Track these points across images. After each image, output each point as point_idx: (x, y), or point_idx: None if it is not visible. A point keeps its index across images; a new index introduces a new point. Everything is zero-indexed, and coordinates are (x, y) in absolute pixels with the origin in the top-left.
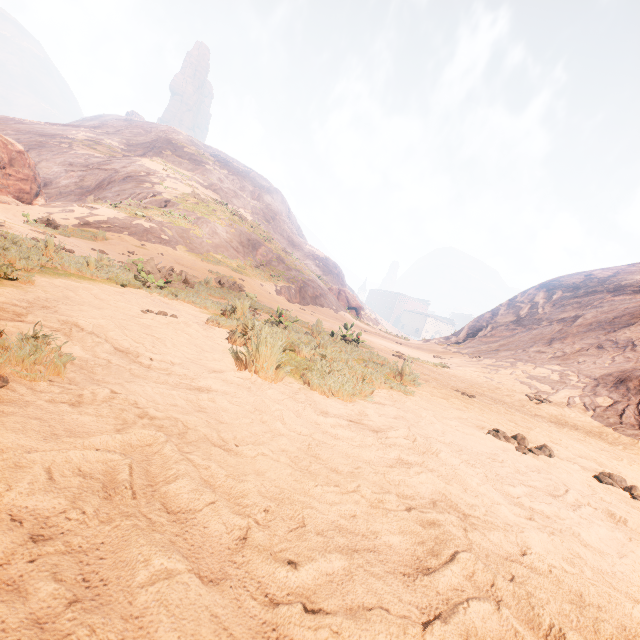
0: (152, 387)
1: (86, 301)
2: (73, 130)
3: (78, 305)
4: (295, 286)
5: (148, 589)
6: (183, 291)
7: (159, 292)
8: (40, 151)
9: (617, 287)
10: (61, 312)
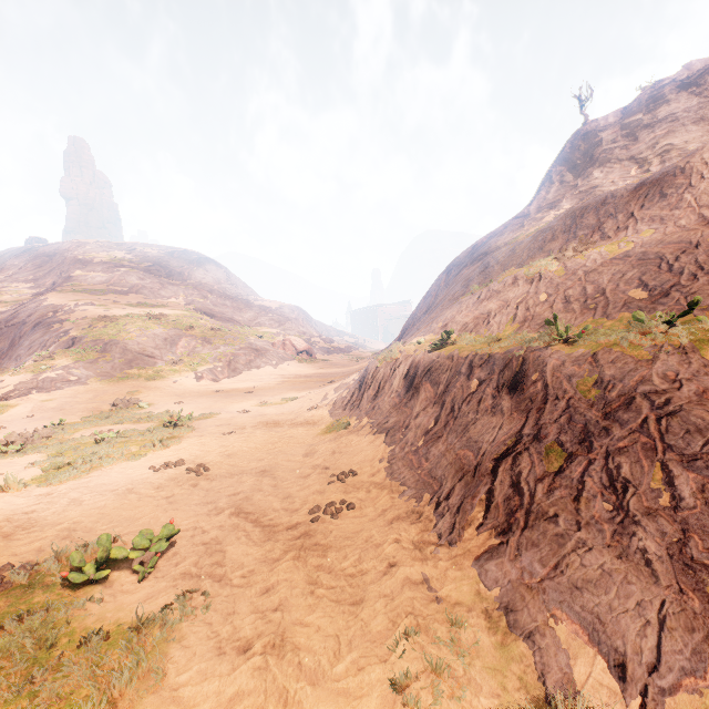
0: None
1: None
2: None
3: None
4: (223, 362)
5: None
6: (43, 442)
7: (14, 455)
8: None
9: (476, 257)
10: None
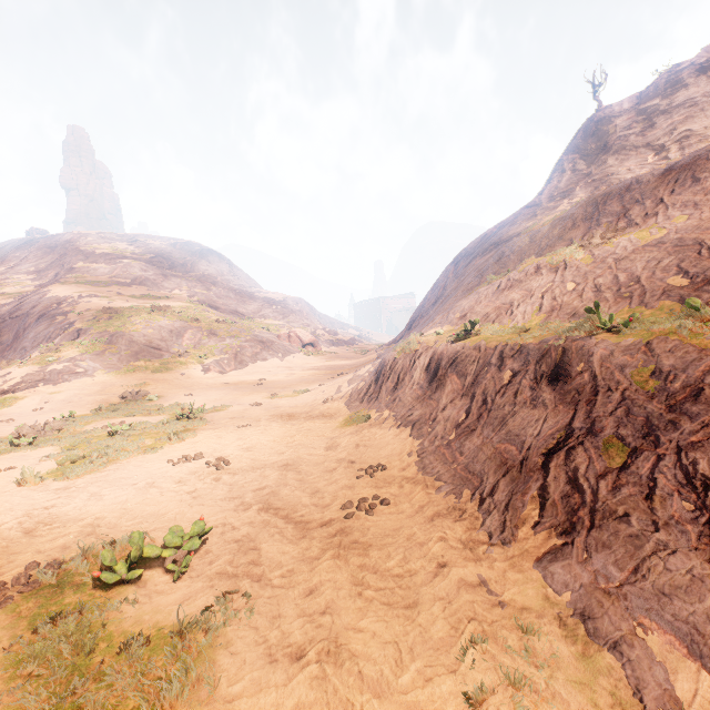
0: None
1: None
2: None
3: None
4: (229, 354)
5: None
6: (55, 435)
7: (27, 448)
8: None
9: (486, 248)
10: None
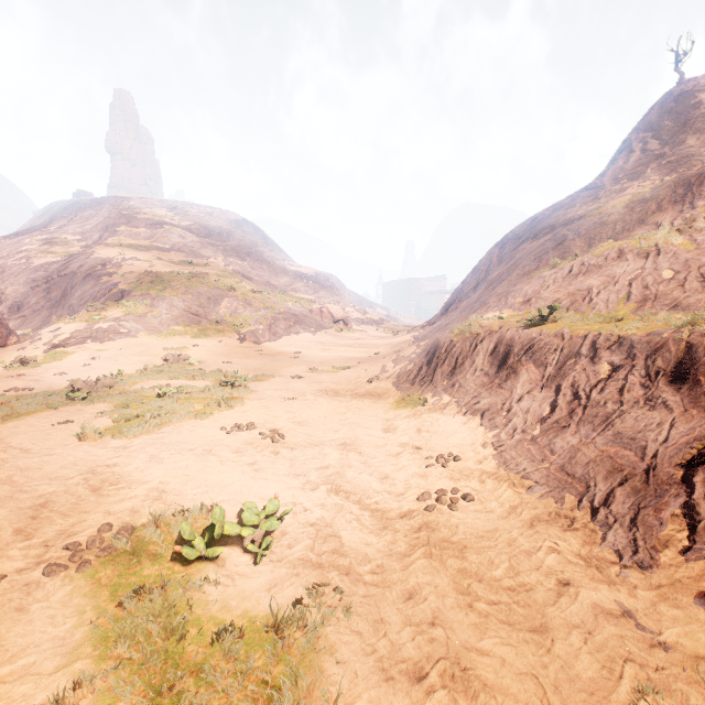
0: (27, 459)
1: (22, 431)
2: (26, 238)
3: (16, 435)
4: (264, 325)
5: (0, 489)
6: (106, 392)
7: (81, 402)
8: (3, 277)
9: (539, 231)
10: (7, 442)
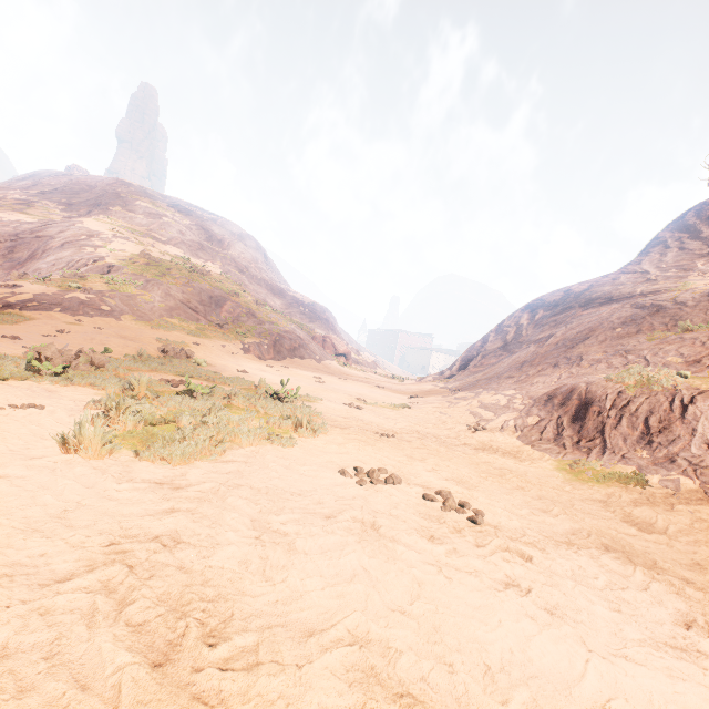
0: None
1: None
2: None
3: None
4: (268, 340)
5: None
6: (91, 372)
7: (52, 379)
8: None
9: (588, 301)
10: None
